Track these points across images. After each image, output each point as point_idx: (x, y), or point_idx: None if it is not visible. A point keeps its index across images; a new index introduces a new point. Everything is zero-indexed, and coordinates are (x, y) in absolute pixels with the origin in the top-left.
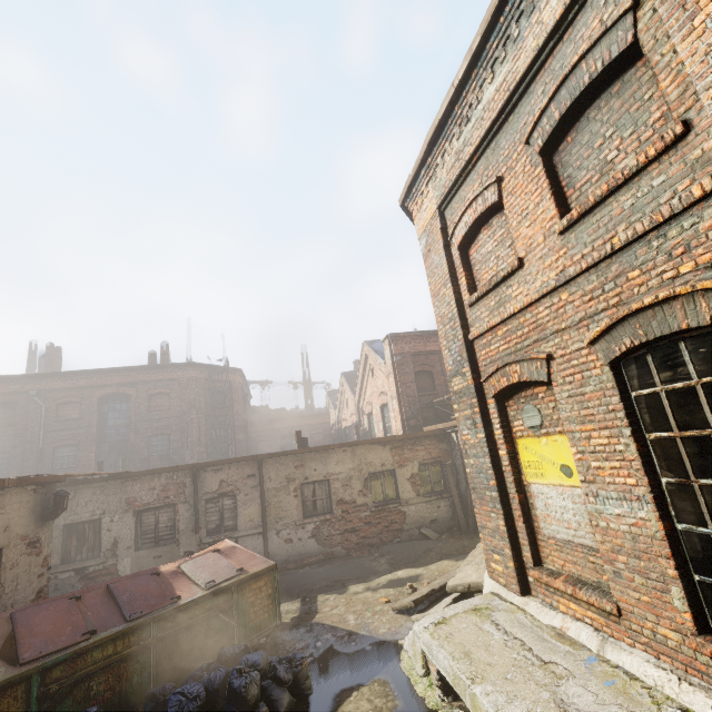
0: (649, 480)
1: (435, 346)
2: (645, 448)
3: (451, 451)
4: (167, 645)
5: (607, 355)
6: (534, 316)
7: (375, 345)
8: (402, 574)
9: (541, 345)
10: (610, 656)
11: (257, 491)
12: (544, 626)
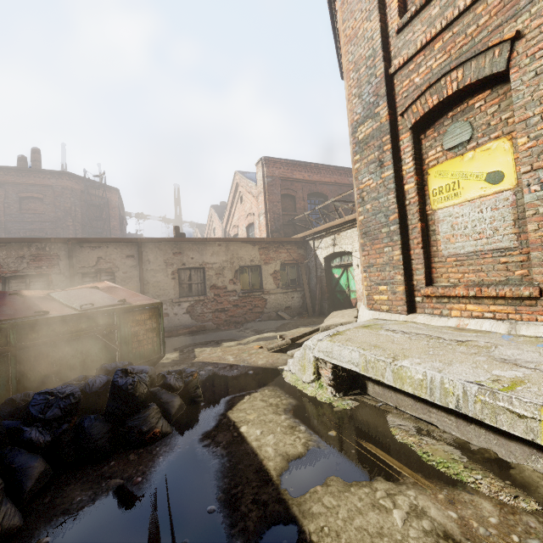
0: None
1: (300, 175)
2: None
3: (306, 256)
4: (31, 357)
5: None
6: None
7: (246, 174)
8: (268, 335)
9: (504, 28)
10: (524, 333)
11: (136, 270)
12: (440, 327)
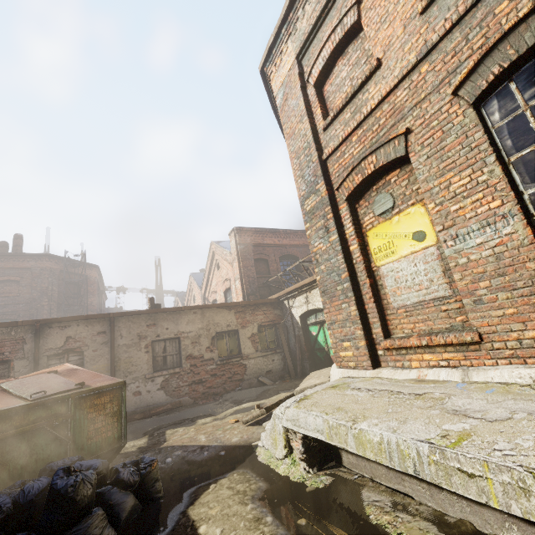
0: (515, 194)
1: (270, 240)
2: (507, 172)
3: (283, 316)
4: None
5: (473, 94)
6: (392, 103)
7: (221, 243)
8: (247, 405)
9: (398, 126)
10: (476, 379)
11: (107, 347)
12: (402, 380)
